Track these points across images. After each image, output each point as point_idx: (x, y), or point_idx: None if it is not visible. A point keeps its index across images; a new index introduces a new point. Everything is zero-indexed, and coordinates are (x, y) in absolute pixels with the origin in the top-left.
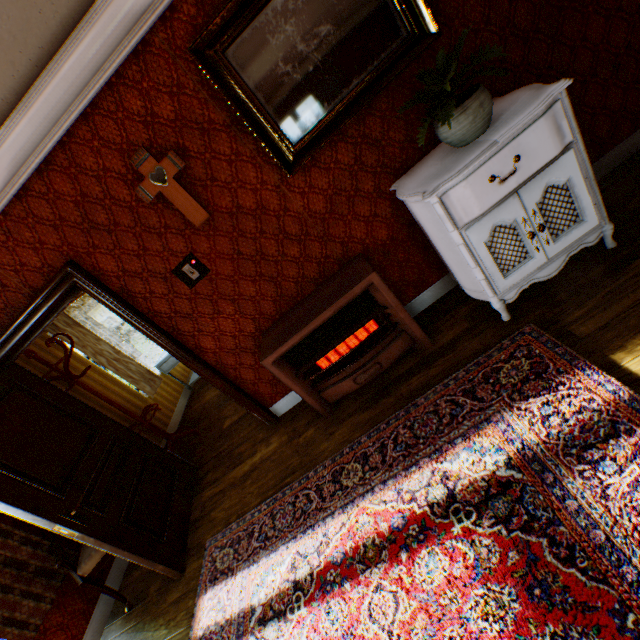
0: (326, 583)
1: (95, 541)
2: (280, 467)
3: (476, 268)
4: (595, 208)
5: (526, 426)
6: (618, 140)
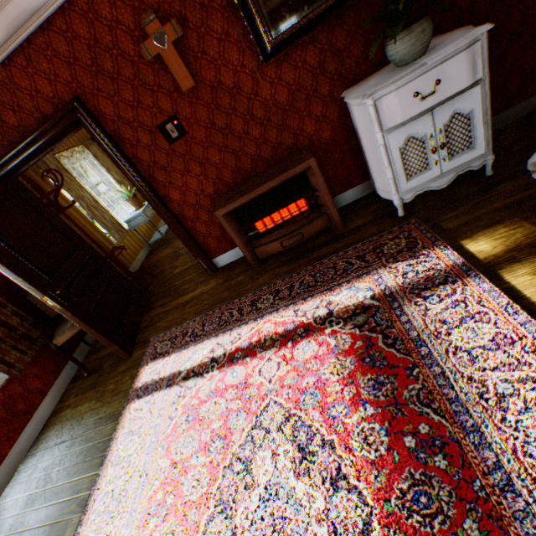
0: (234, 359)
1: (71, 316)
2: (214, 298)
3: (388, 168)
4: (485, 140)
5: (391, 278)
6: (523, 98)
